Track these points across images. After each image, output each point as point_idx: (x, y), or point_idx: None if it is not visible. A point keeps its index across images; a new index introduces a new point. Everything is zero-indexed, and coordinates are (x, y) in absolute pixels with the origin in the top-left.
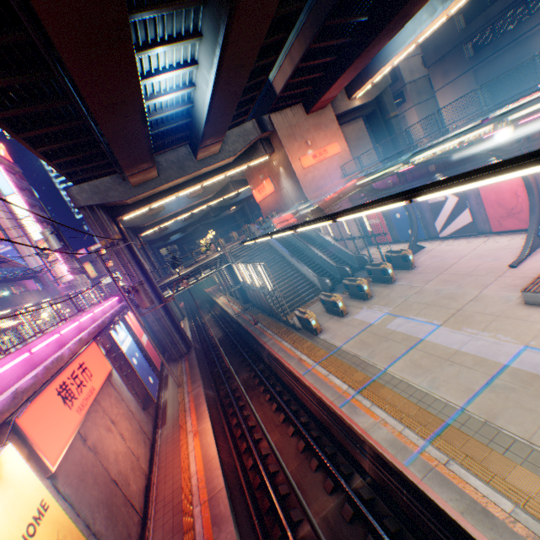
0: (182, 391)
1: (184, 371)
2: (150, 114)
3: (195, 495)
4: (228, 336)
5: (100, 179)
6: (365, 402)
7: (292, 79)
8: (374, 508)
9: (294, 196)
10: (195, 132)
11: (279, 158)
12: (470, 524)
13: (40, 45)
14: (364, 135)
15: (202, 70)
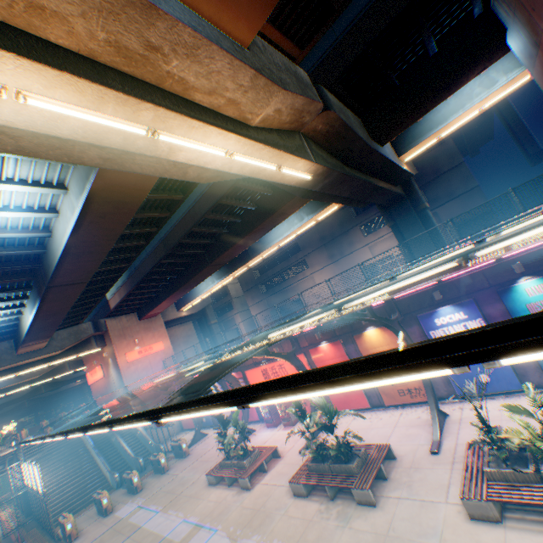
0: None
1: None
2: None
3: None
4: None
5: None
6: None
7: (123, 302)
8: None
9: (118, 383)
10: (20, 335)
11: (110, 350)
12: None
13: None
14: (193, 332)
15: (28, 309)
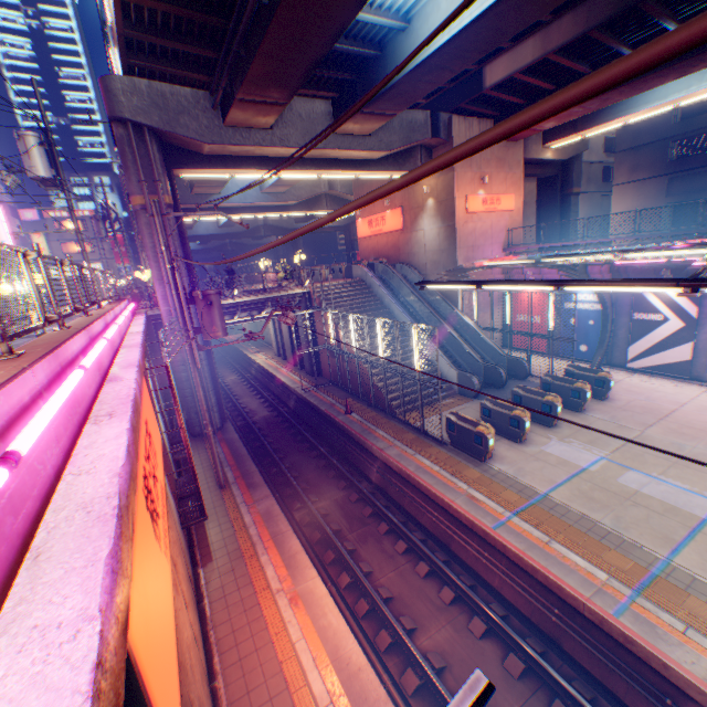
0: (232, 498)
1: (224, 461)
2: None
3: None
4: (283, 417)
5: (173, 85)
6: (667, 617)
7: (520, 74)
8: None
9: (434, 245)
10: (371, 79)
11: (436, 184)
12: None
13: None
14: (531, 202)
15: None
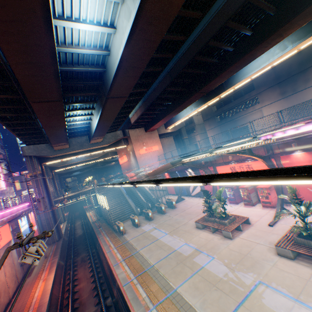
0: (47, 259)
1: (52, 250)
2: (71, 125)
3: (32, 305)
4: (85, 233)
5: (40, 144)
6: (124, 263)
7: (138, 120)
8: (110, 309)
9: (135, 165)
10: (90, 133)
11: (131, 147)
12: (130, 302)
13: (31, 112)
14: (173, 143)
15: (94, 117)
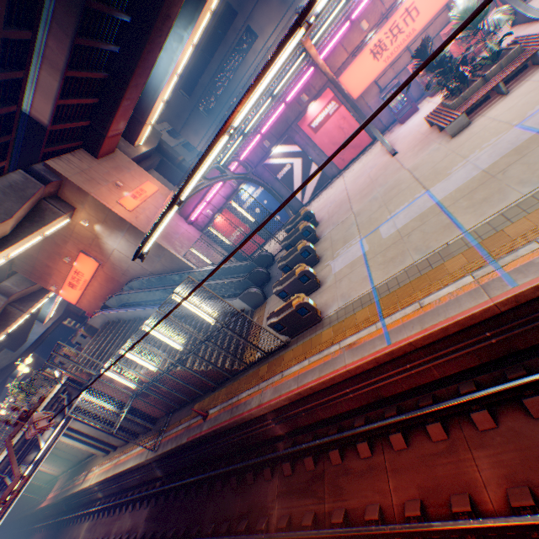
0: None
1: None
2: None
3: None
4: (163, 494)
5: None
6: (524, 250)
7: (62, 100)
8: None
9: (134, 250)
10: None
11: (88, 212)
12: None
13: None
14: (166, 182)
15: None
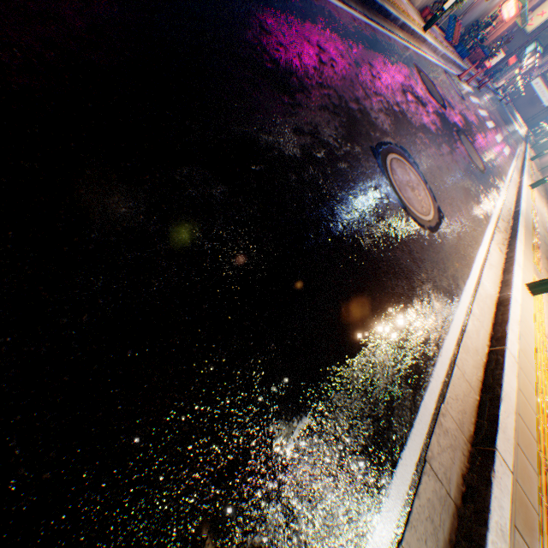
0: None
1: None
2: None
3: None
4: None
5: None
6: None
7: None
8: None
9: None
10: None
11: None
12: None
13: None
14: None
15: None
